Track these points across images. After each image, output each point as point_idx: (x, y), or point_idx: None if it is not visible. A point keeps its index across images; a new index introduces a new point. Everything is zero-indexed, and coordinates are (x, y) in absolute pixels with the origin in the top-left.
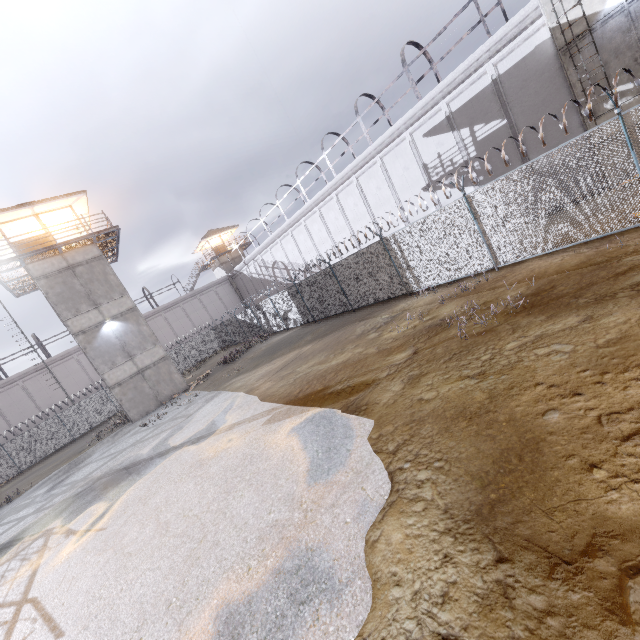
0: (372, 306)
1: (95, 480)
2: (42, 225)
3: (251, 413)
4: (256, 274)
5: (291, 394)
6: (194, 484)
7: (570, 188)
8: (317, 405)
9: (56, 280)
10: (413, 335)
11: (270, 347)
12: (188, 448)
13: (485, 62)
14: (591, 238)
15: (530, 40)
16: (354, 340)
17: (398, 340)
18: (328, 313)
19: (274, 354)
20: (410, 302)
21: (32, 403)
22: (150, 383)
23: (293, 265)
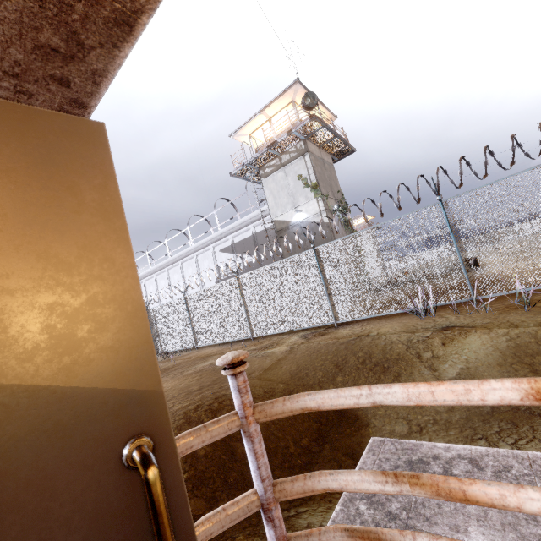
0: None
1: None
2: None
3: None
4: None
5: None
6: None
7: (223, 307)
8: None
9: None
10: None
11: None
12: None
13: (250, 224)
14: (231, 340)
15: (269, 221)
16: None
17: None
18: None
19: None
20: None
21: None
22: None
23: None
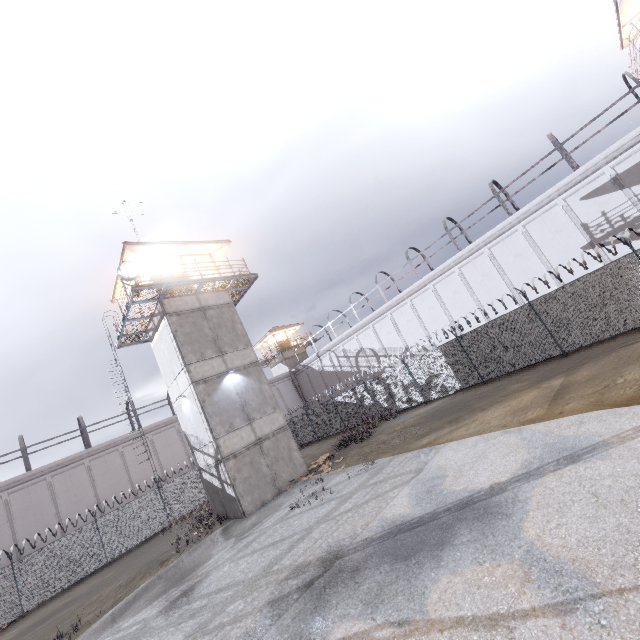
0: (603, 343)
1: (320, 563)
2: (184, 265)
3: None
4: (330, 366)
5: None
6: None
7: None
8: None
9: (187, 319)
10: None
11: (430, 413)
12: (573, 468)
13: None
14: None
15: None
16: None
17: None
18: (512, 367)
19: (469, 408)
20: None
21: (53, 508)
22: (268, 459)
23: (387, 350)
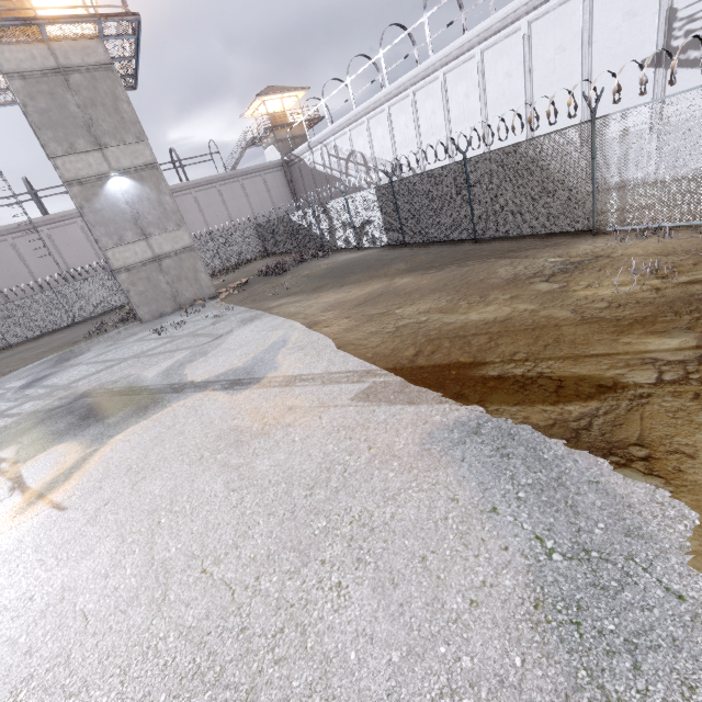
0: (512, 240)
1: (78, 396)
2: None
3: (324, 366)
4: (321, 166)
5: (399, 353)
6: (225, 485)
7: None
8: (475, 396)
9: (39, 87)
10: (669, 305)
11: (335, 267)
12: (215, 395)
13: None
14: None
15: None
16: (503, 286)
17: (628, 307)
18: (431, 237)
19: (344, 278)
20: (604, 245)
21: (25, 268)
22: (168, 277)
23: (377, 162)
